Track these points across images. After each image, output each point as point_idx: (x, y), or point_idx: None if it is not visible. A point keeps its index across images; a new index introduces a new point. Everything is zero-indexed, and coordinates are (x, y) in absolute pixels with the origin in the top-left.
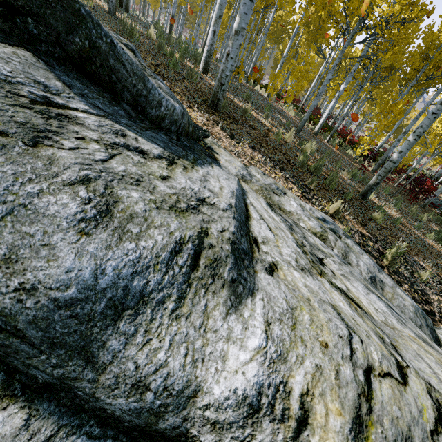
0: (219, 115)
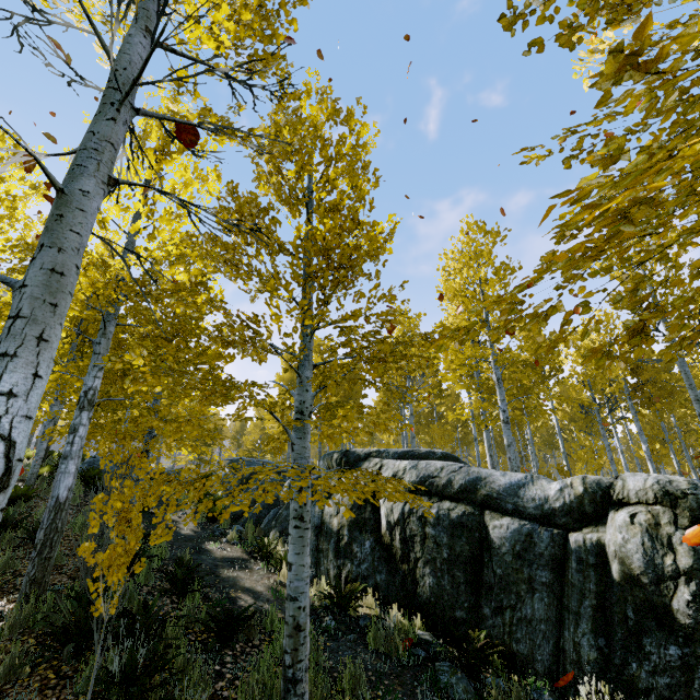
0: None
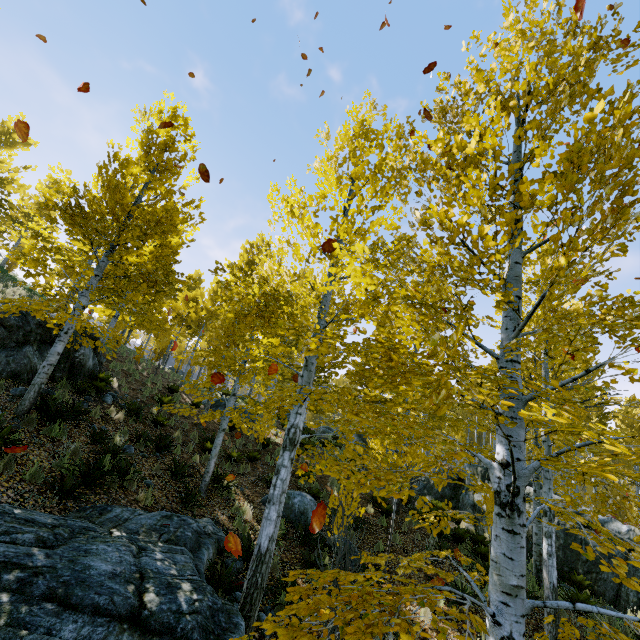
0: None
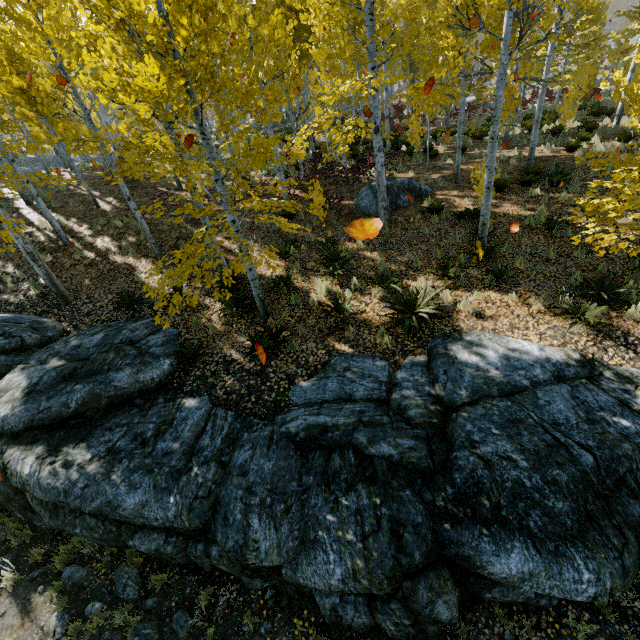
0: None
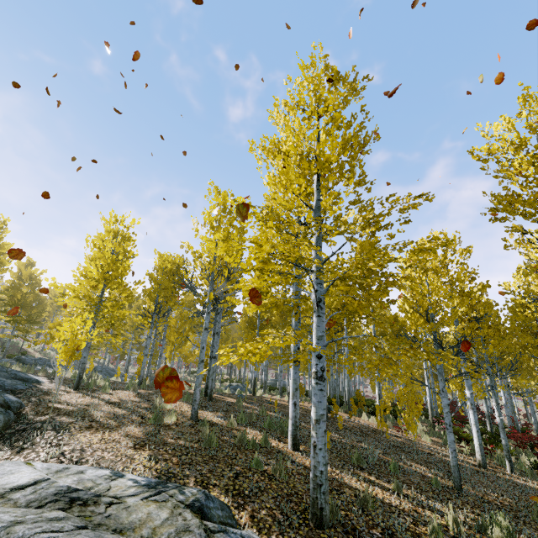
0: (329, 537)
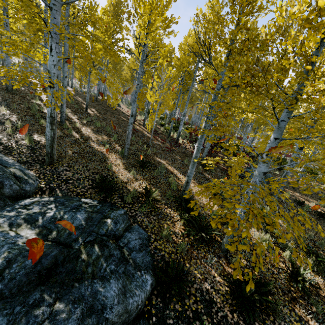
0: (6, 92)
